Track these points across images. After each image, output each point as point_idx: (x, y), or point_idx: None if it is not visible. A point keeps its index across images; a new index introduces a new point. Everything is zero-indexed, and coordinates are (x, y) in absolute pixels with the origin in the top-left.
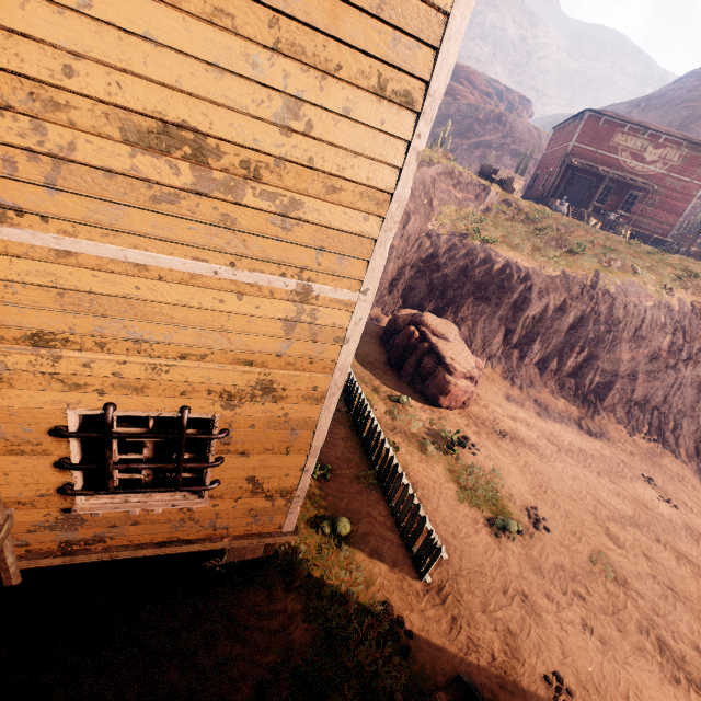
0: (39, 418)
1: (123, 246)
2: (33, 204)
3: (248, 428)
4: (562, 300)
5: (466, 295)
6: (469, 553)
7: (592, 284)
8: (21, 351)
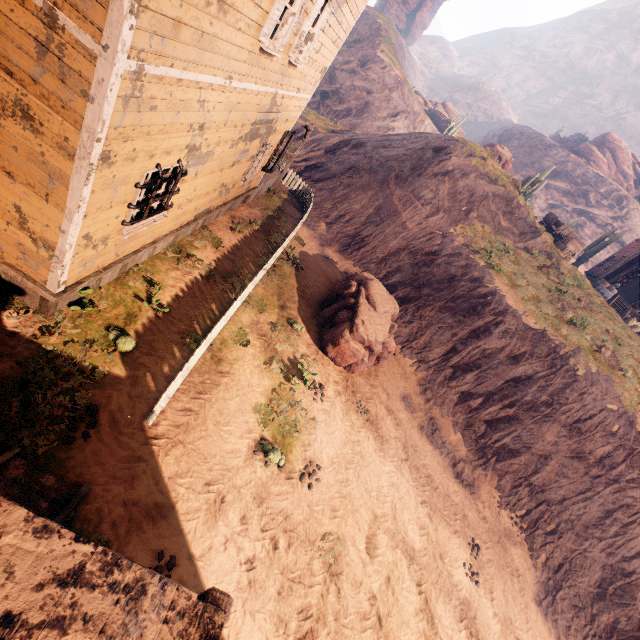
0: None
1: None
2: None
3: (12, 148)
4: (522, 351)
5: (438, 298)
6: (213, 441)
7: (564, 355)
8: None
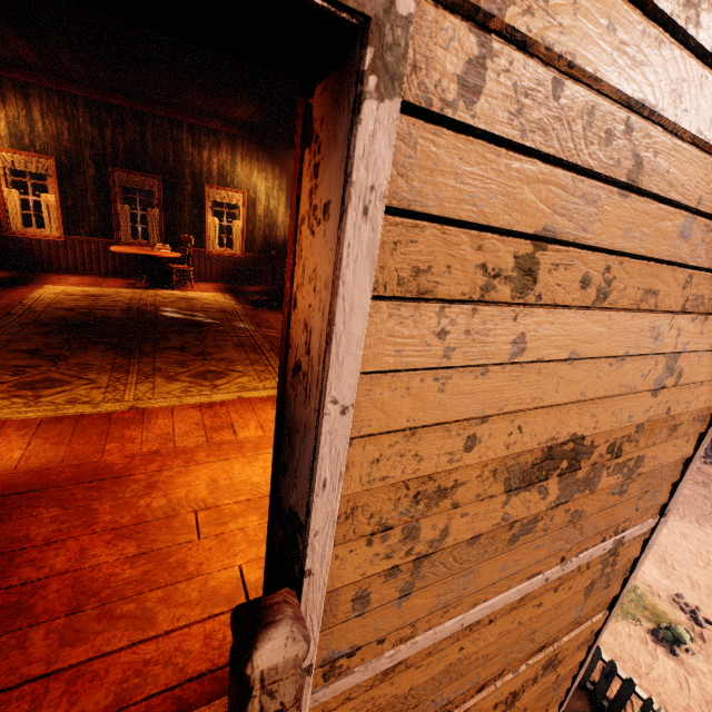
0: None
1: (460, 613)
2: (374, 631)
3: None
4: None
5: None
6: (666, 695)
7: None
8: None
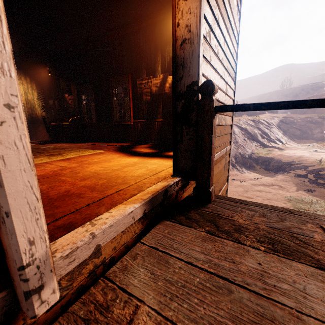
0: None
1: None
2: None
3: None
4: None
5: None
6: None
7: None
8: None
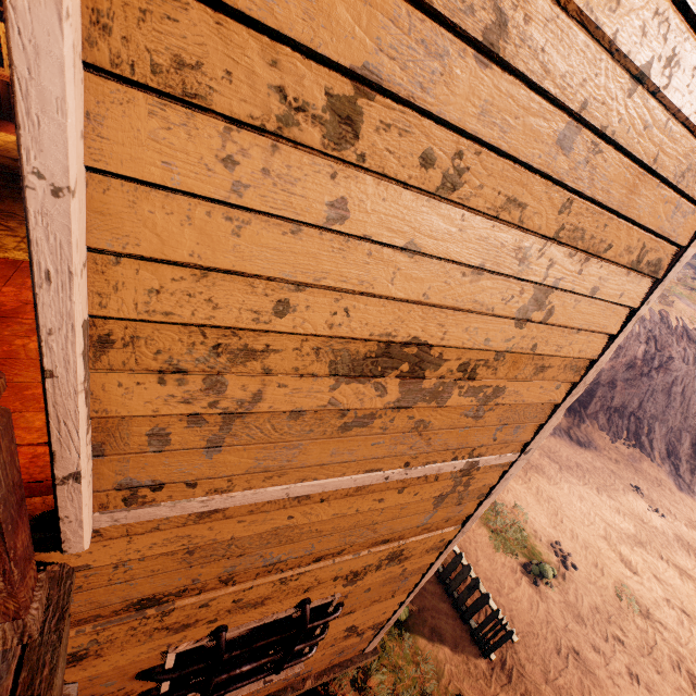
0: (128, 669)
1: (286, 483)
2: (180, 473)
3: (362, 593)
4: None
5: None
6: (517, 612)
7: None
8: (121, 621)
